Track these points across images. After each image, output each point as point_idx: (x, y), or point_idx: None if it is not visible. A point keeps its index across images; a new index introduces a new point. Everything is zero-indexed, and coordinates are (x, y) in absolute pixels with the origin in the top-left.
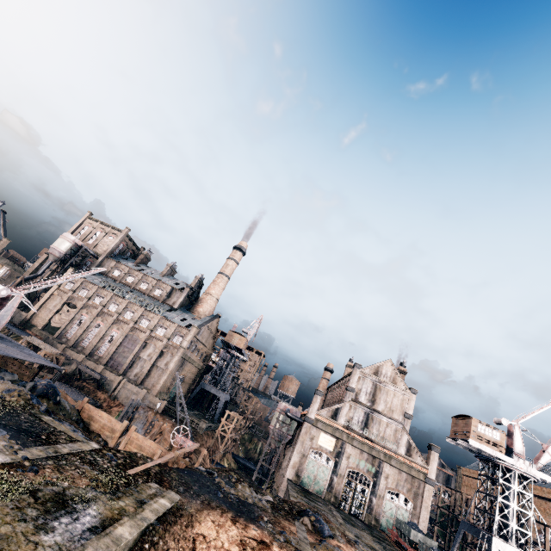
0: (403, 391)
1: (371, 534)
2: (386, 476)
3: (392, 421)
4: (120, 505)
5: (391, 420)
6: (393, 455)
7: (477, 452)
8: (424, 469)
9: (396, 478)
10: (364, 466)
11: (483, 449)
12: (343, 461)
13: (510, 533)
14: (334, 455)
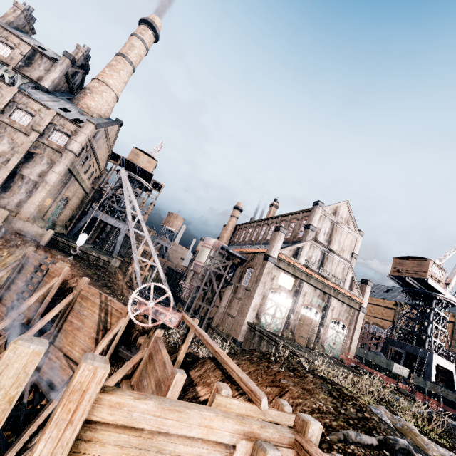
0: (354, 233)
1: (347, 369)
2: (333, 309)
3: (342, 260)
4: None
5: (342, 259)
6: (342, 291)
7: (404, 285)
8: (362, 301)
9: (339, 309)
10: (316, 302)
11: (434, 286)
12: (299, 299)
13: (428, 345)
14: (292, 293)
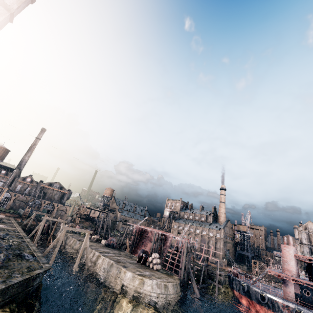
0: None
1: None
2: None
3: None
4: (226, 272)
5: None
6: None
7: None
8: None
9: None
10: None
11: None
12: None
13: None
14: (302, 268)
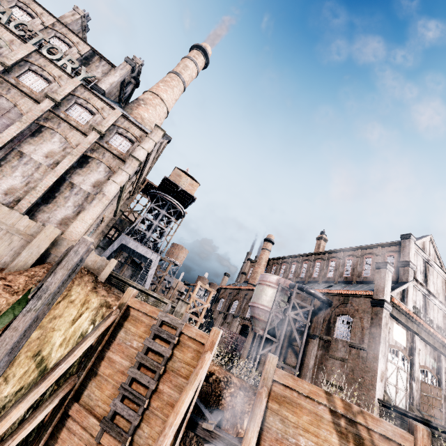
0: (443, 272)
1: None
2: (445, 371)
3: (441, 306)
4: None
5: (441, 305)
6: None
7: None
8: None
9: None
10: (429, 362)
11: None
12: (416, 360)
13: None
14: (408, 352)
